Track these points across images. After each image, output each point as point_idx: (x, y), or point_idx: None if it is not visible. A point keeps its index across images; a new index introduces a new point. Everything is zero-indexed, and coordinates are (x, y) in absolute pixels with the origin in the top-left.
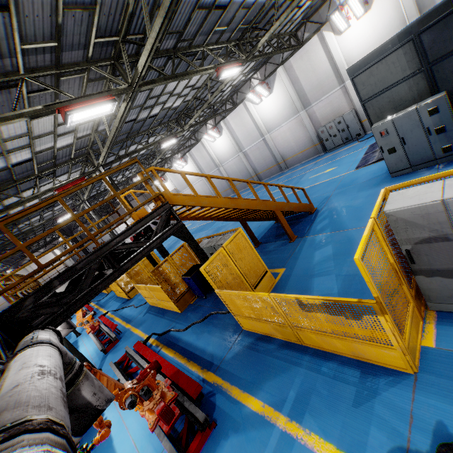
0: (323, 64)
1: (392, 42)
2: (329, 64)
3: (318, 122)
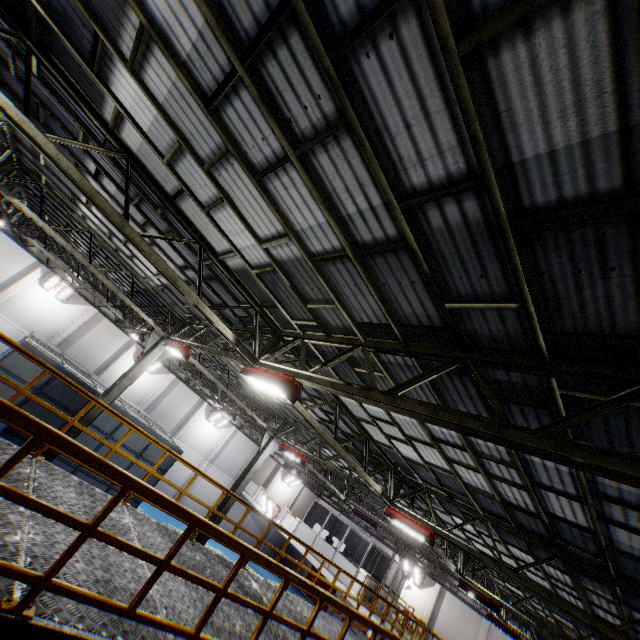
0: (7, 273)
1: (53, 363)
2: (7, 280)
3: None
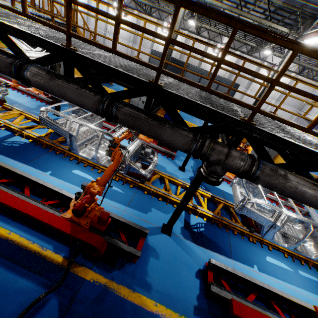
0: None
1: None
2: (152, 37)
3: (133, 55)
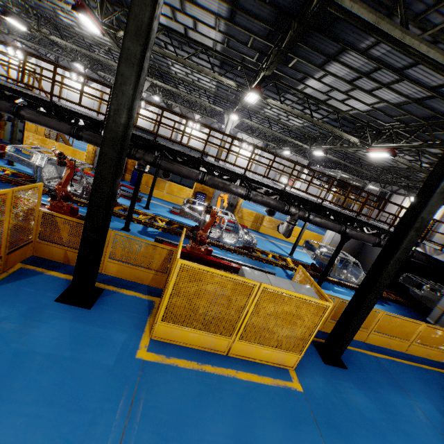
0: None
1: None
2: None
3: None
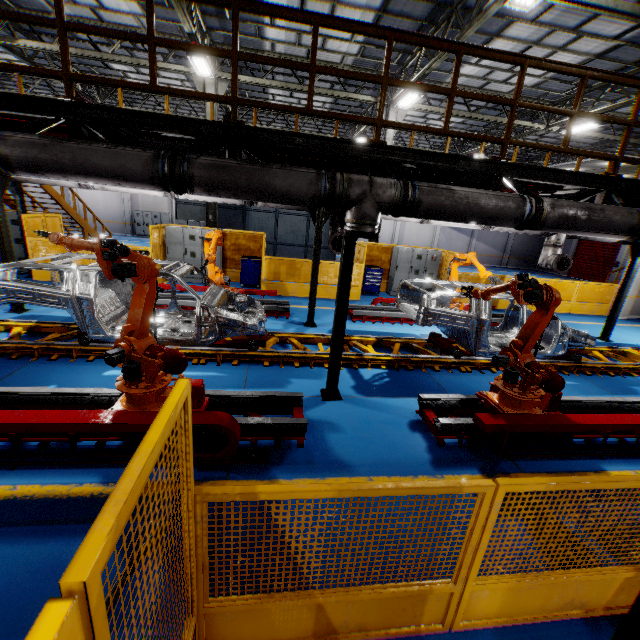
0: None
1: None
2: None
3: (137, 205)
